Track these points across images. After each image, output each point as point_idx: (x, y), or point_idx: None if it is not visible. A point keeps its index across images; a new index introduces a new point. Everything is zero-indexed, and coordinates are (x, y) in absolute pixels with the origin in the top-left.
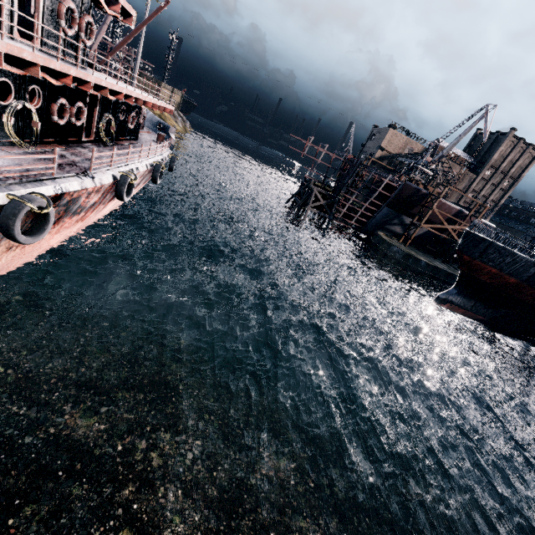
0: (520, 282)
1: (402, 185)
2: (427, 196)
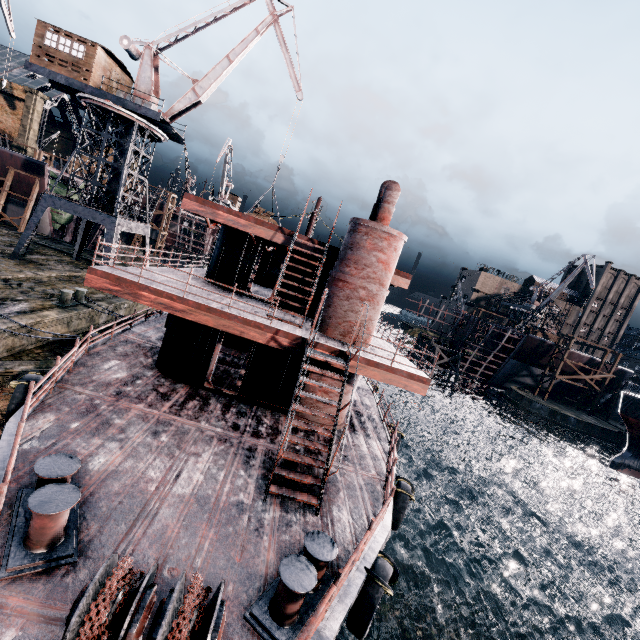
0: None
1: (525, 338)
2: (553, 347)
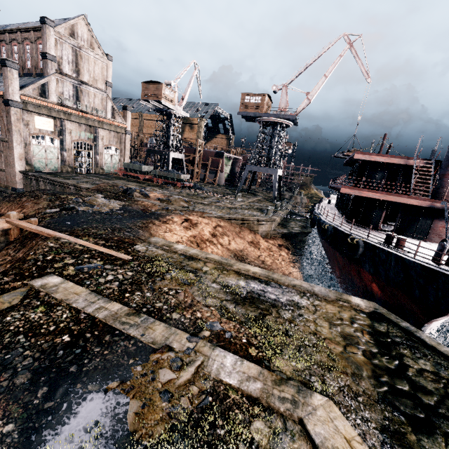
0: None
1: None
2: None
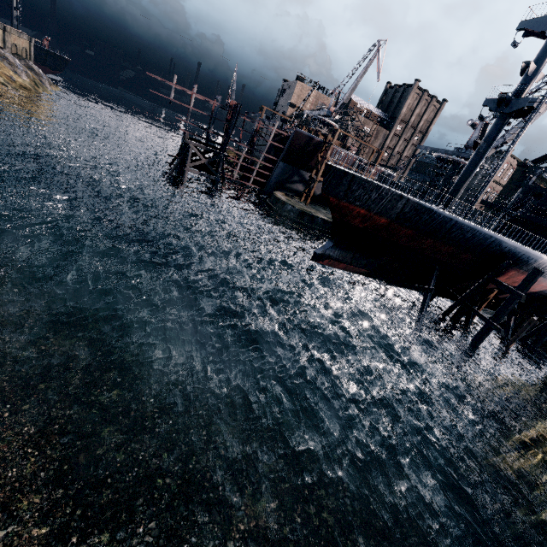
0: (391, 222)
1: (293, 134)
2: (322, 145)
